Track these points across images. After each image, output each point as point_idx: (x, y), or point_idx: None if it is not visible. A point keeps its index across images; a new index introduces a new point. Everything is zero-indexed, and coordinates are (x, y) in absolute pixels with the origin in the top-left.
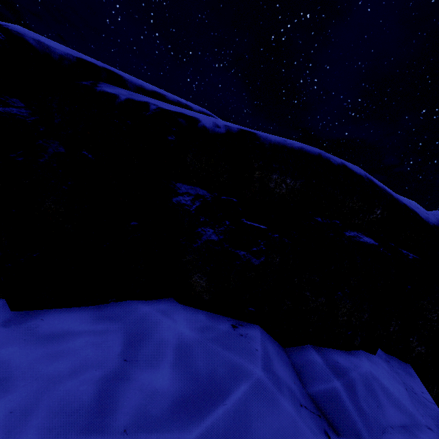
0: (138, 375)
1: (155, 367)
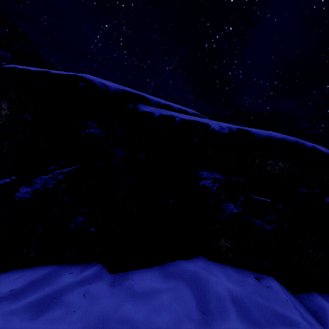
0: (219, 326)
1: (226, 318)
